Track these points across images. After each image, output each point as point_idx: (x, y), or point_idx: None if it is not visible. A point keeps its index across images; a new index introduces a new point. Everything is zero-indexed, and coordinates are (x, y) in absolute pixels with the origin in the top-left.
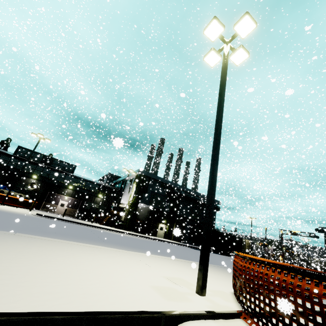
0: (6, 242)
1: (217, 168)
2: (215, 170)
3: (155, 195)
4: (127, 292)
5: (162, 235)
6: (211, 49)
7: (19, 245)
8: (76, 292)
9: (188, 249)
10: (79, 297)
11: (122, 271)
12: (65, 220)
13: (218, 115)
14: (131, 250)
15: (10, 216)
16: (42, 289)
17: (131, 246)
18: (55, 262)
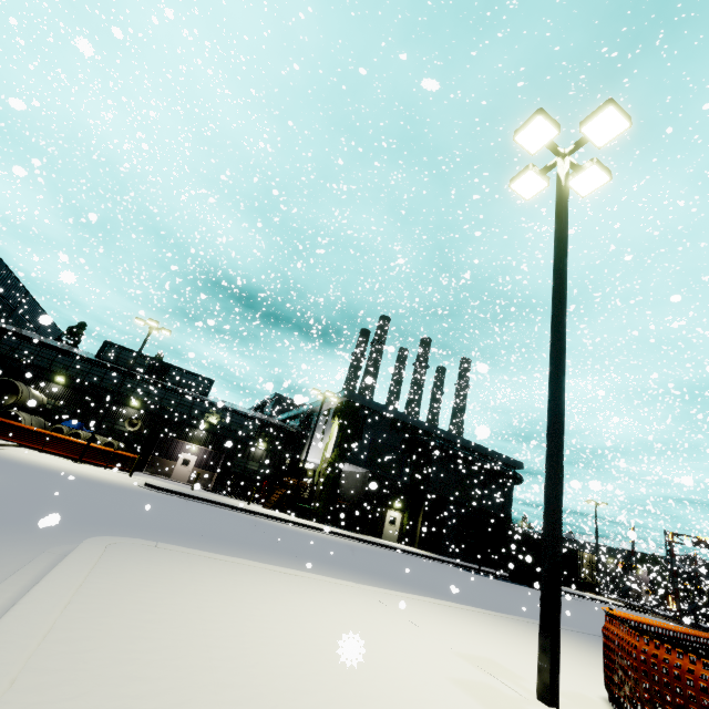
0: (161, 568)
1: (562, 429)
2: (559, 434)
3: (379, 447)
4: (420, 693)
5: (394, 536)
6: (526, 166)
7: (183, 575)
8: (342, 691)
9: (457, 573)
10: (353, 702)
11: (380, 639)
12: (200, 499)
13: (556, 314)
14: (352, 578)
15: (108, 491)
16: (289, 683)
17: (347, 567)
18: (263, 617)
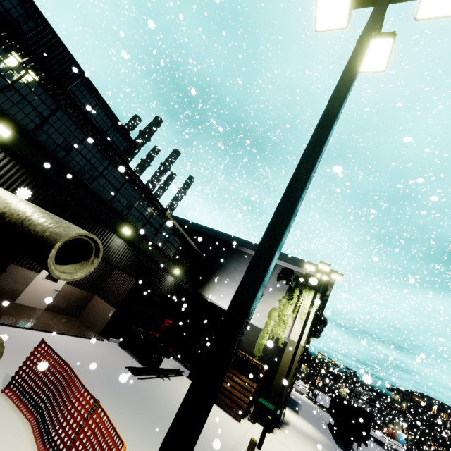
0: None
1: None
2: None
3: None
4: None
5: None
6: None
7: None
8: None
9: None
10: None
11: None
12: None
13: None
14: None
15: None
16: None
17: None
18: None
